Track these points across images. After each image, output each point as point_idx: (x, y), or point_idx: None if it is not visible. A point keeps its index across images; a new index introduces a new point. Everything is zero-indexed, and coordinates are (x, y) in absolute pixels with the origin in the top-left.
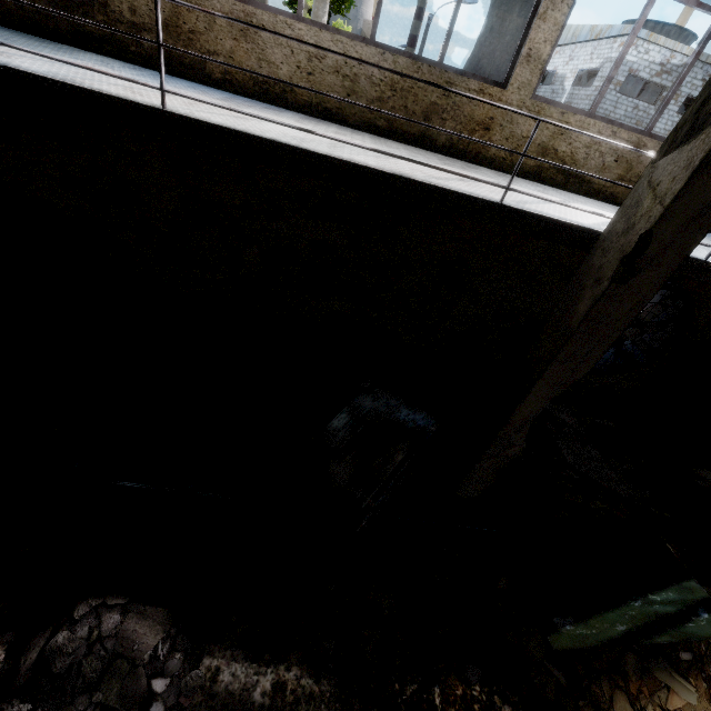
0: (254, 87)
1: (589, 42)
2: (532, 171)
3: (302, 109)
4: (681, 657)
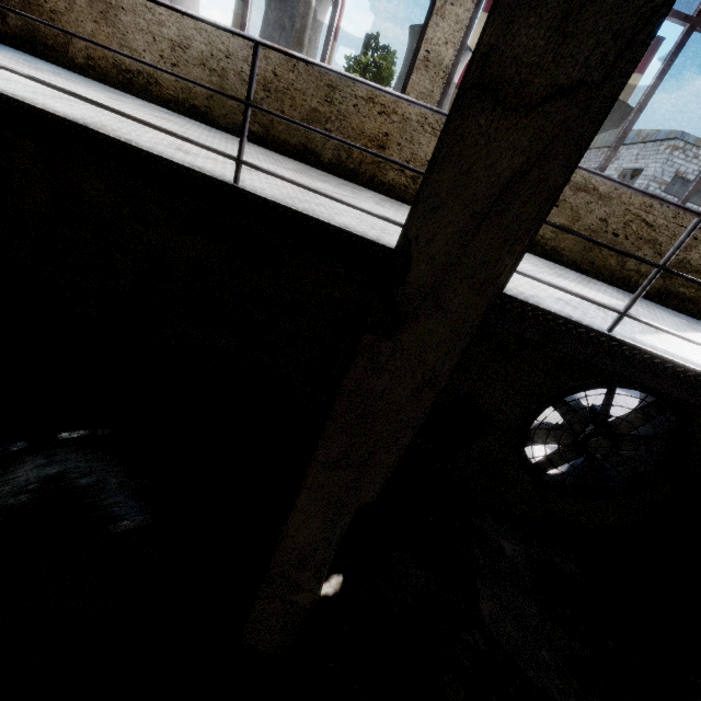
0: (118, 75)
1: (635, 145)
2: None
3: (169, 104)
4: None
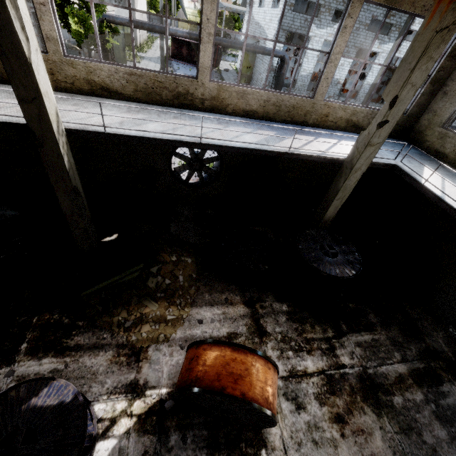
0: None
1: None
2: (90, 92)
3: None
4: (158, 295)
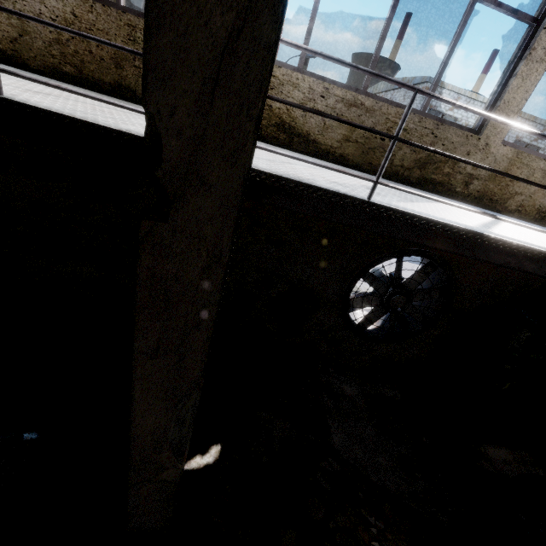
0: None
1: (402, 89)
2: None
3: None
4: None
